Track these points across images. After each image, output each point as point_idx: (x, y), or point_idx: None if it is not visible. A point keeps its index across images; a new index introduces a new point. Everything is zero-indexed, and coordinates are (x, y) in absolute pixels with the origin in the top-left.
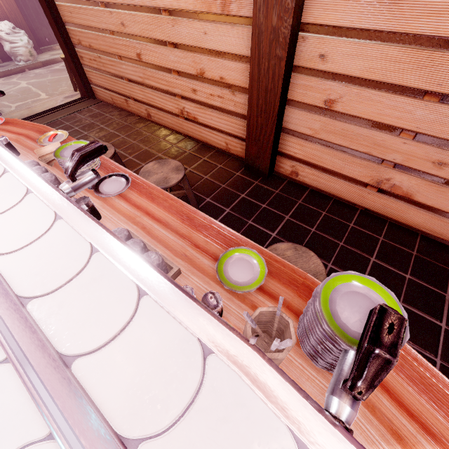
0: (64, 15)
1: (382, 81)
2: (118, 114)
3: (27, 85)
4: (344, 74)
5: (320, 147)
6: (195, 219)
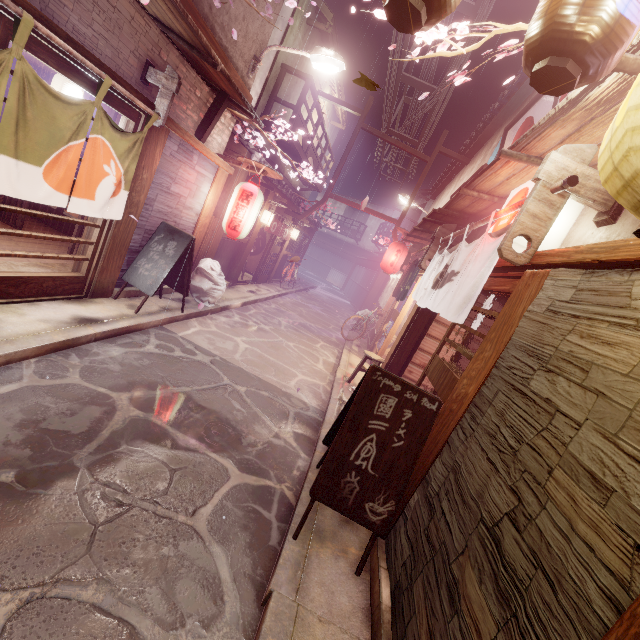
0: (426, 345)
1: None
2: None
3: (250, 346)
4: None
5: None
6: None
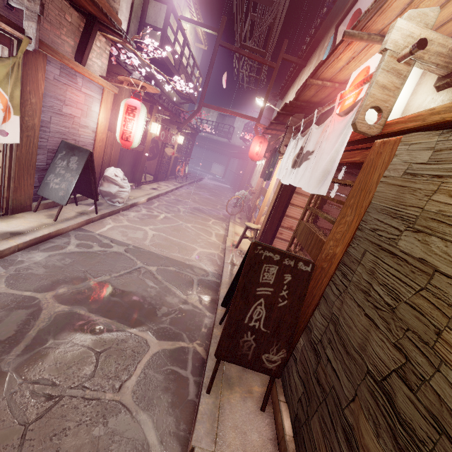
0: (290, 212)
1: None
2: None
3: (156, 232)
4: None
5: None
6: None
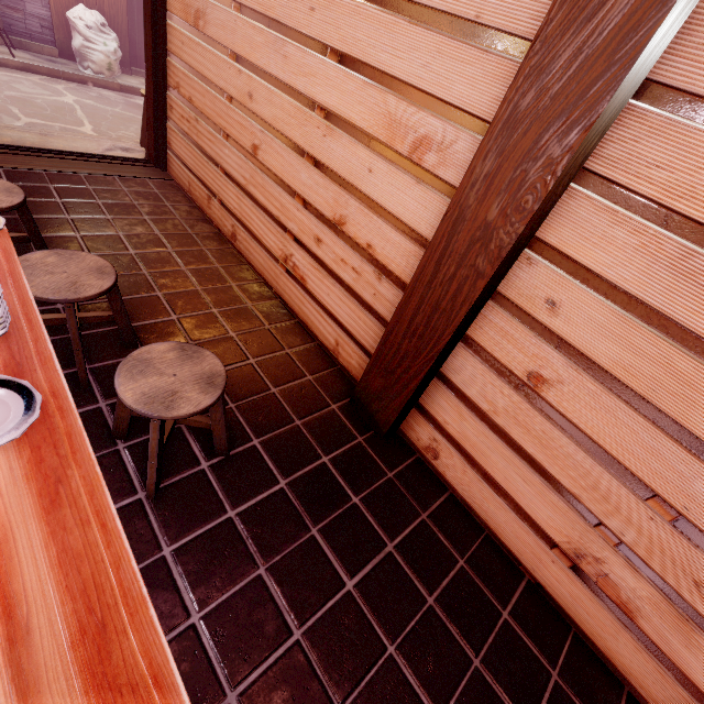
0: (172, 41)
1: (646, 397)
2: (186, 211)
3: (74, 102)
4: (579, 350)
5: (494, 438)
6: (120, 641)
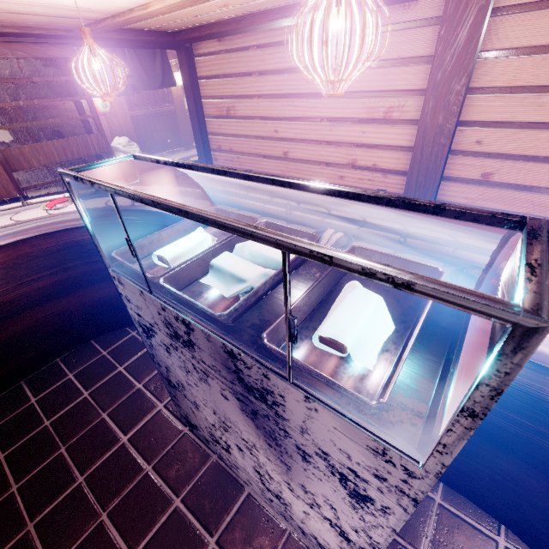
0: (211, 127)
1: (536, 155)
2: None
3: None
4: (499, 153)
5: None
6: None
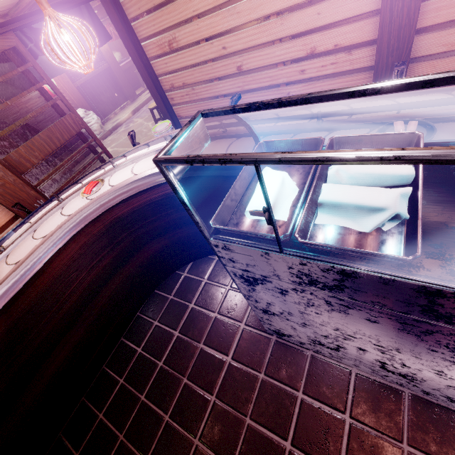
0: (158, 69)
1: None
2: None
3: (112, 149)
4: None
5: None
6: None
